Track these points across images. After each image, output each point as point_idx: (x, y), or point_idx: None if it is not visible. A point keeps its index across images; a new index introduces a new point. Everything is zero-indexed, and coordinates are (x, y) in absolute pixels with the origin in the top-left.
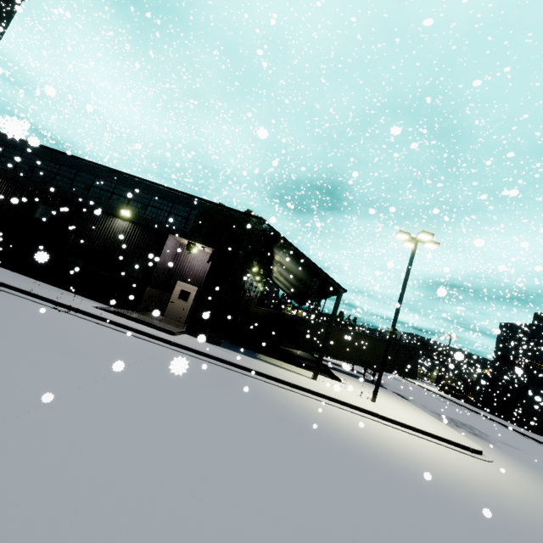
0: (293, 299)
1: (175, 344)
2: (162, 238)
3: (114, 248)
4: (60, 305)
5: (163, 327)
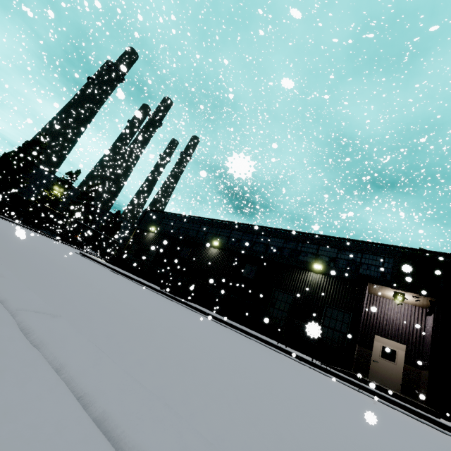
0: None
1: None
2: (360, 288)
3: (312, 299)
4: (303, 360)
5: (417, 403)
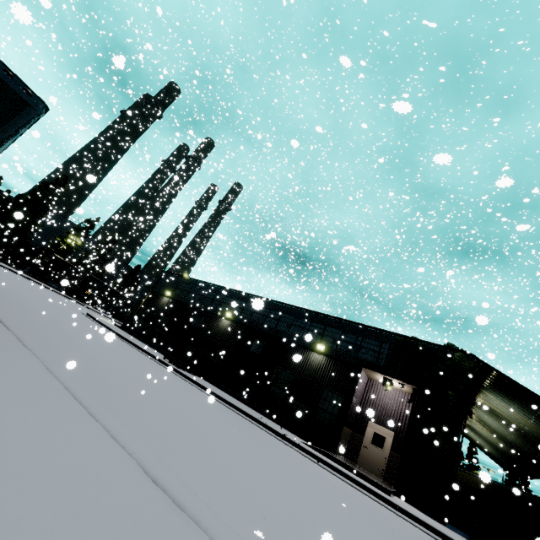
0: (500, 465)
1: (401, 509)
2: (355, 372)
3: (311, 380)
4: (280, 435)
5: (375, 481)
